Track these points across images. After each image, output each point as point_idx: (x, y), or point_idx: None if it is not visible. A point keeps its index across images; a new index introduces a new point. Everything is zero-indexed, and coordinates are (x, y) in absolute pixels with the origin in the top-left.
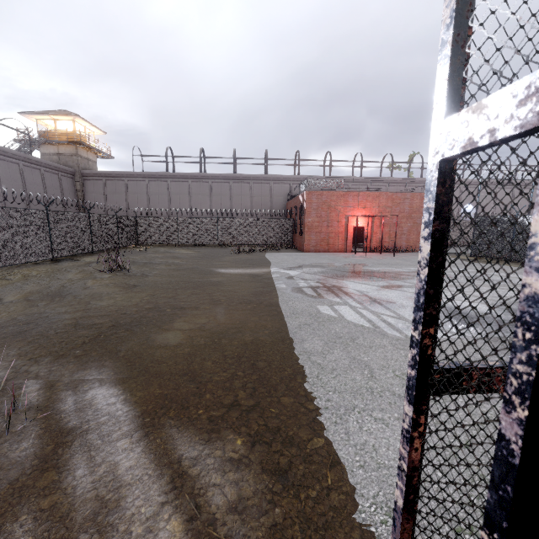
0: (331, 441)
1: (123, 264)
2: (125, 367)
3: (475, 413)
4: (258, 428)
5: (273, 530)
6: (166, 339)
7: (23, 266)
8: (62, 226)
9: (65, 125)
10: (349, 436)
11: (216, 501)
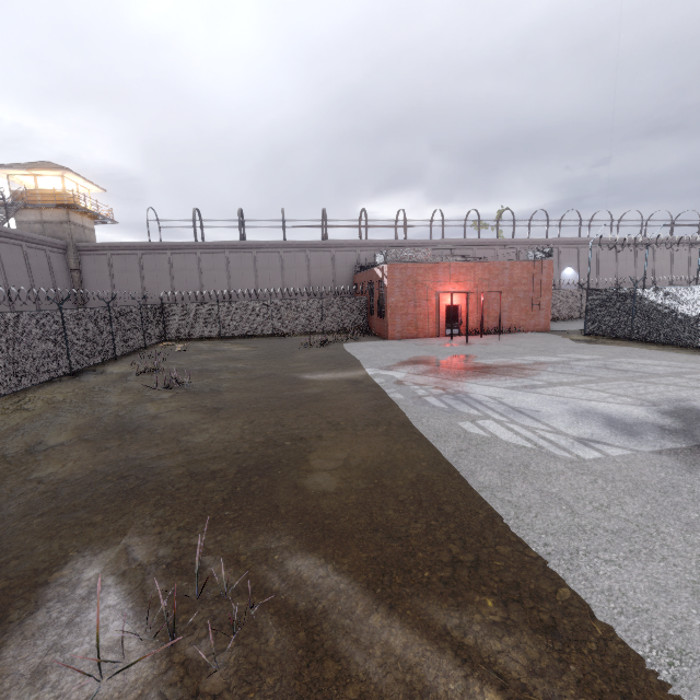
0: (576, 590)
1: (171, 374)
2: (301, 528)
3: (692, 543)
4: (497, 585)
5: (581, 686)
6: (318, 485)
7: (34, 387)
8: (79, 328)
9: (48, 181)
10: (590, 583)
11: (513, 666)
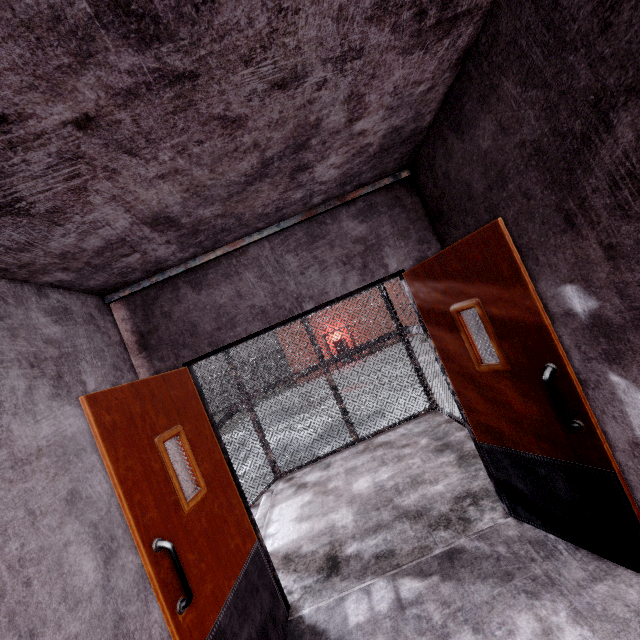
0: None
1: None
2: None
3: None
4: None
5: None
6: None
7: None
8: None
9: None
10: None
11: None
